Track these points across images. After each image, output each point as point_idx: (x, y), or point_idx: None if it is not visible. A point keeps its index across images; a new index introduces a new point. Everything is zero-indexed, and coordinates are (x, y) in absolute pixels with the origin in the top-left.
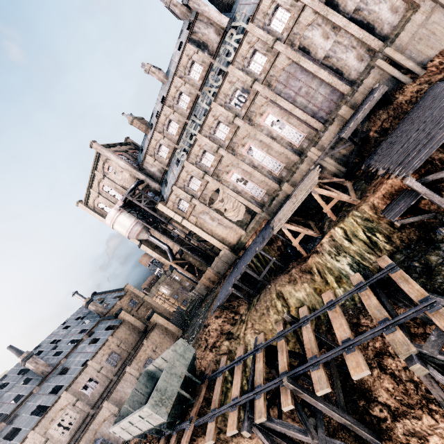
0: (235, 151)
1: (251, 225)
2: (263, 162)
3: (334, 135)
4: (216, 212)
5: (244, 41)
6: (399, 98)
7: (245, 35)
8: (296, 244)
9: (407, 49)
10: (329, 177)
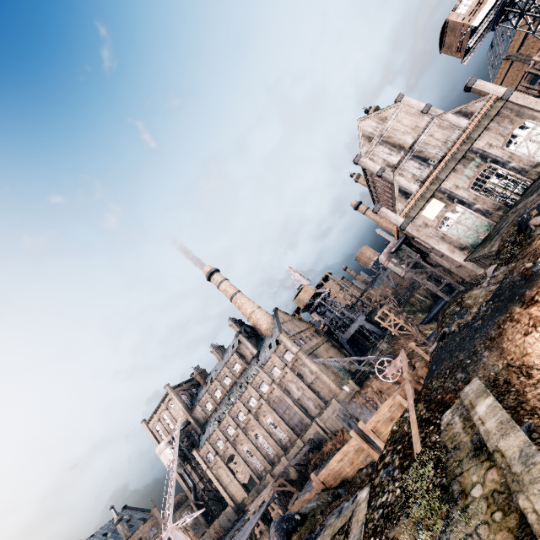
0: (247, 432)
1: (252, 491)
2: (264, 446)
3: (295, 453)
4: (230, 471)
5: (258, 375)
6: (324, 447)
7: (258, 372)
8: (257, 532)
9: (327, 422)
10: (287, 484)
